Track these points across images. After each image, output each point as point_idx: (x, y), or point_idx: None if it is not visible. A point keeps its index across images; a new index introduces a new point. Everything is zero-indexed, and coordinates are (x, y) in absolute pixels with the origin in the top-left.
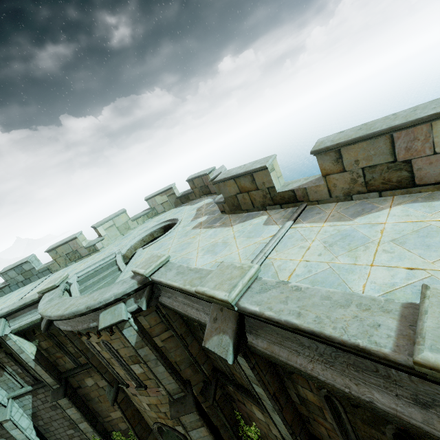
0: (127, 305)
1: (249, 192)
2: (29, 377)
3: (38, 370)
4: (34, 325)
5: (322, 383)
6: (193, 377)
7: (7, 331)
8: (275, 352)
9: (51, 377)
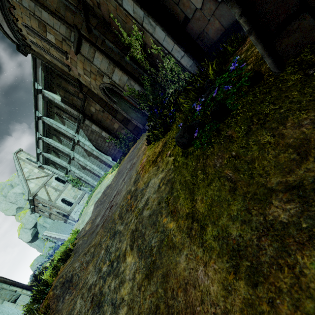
0: None
1: None
2: (72, 118)
3: (67, 108)
4: (47, 80)
5: None
6: (75, 20)
7: (40, 88)
8: None
9: (74, 110)
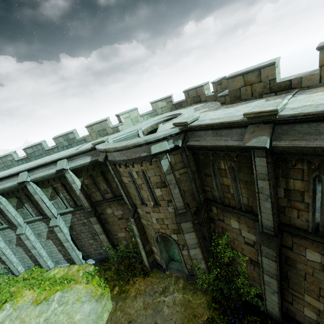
0: (168, 144)
1: (252, 85)
2: (72, 202)
3: (80, 197)
4: (83, 167)
5: None
6: (191, 202)
7: (68, 167)
8: (295, 144)
9: (88, 202)
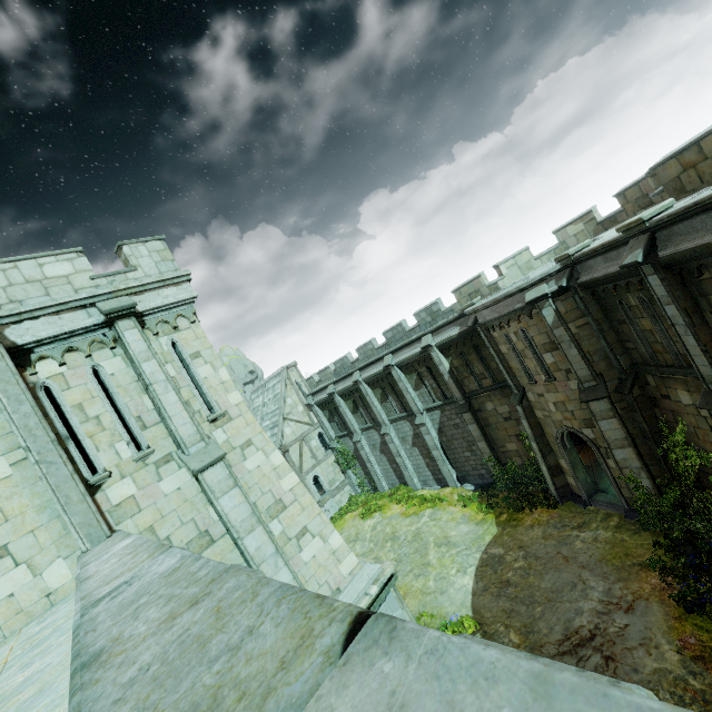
0: (548, 287)
1: (696, 167)
2: (440, 393)
3: (450, 384)
4: (451, 342)
5: (707, 246)
6: (607, 372)
7: (433, 343)
8: (678, 249)
9: (459, 391)
